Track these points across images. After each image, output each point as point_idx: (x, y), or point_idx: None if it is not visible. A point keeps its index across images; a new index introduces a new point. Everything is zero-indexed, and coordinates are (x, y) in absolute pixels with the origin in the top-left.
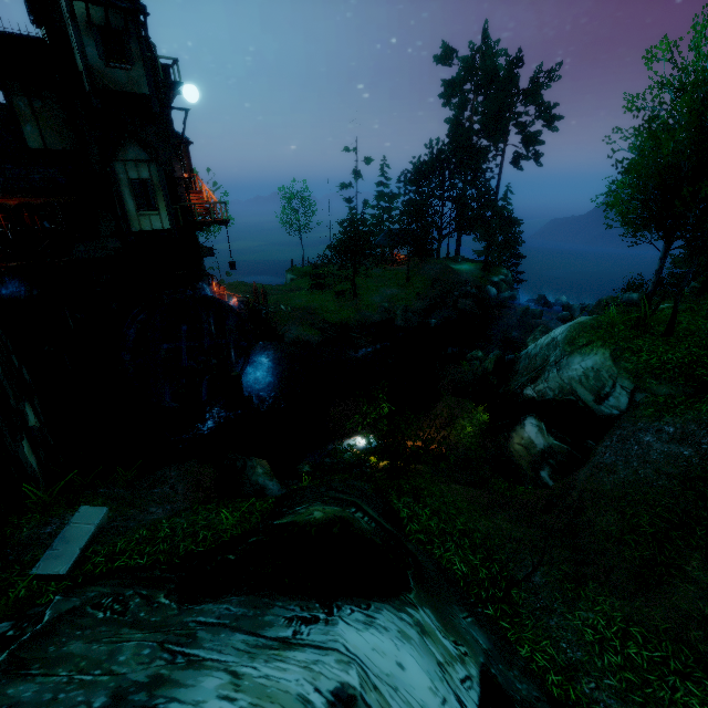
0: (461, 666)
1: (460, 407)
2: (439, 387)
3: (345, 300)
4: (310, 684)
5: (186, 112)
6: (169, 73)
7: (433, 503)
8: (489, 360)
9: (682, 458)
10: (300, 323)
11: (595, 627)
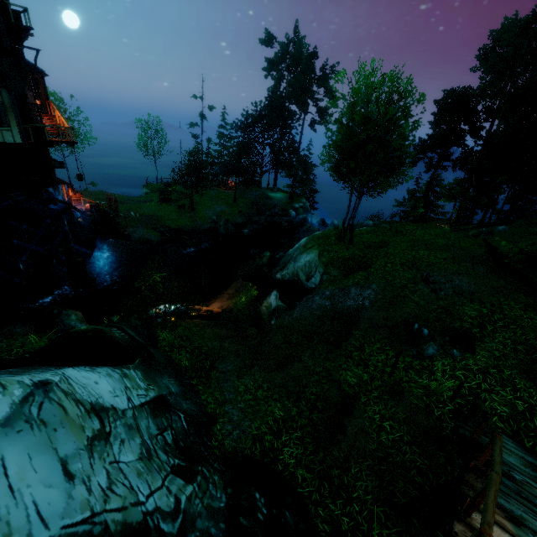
0: (144, 391)
1: (244, 287)
2: (236, 275)
3: (185, 212)
4: (29, 379)
5: (37, 51)
6: (20, 18)
7: (182, 332)
8: (266, 257)
9: (324, 306)
10: (145, 226)
11: (247, 385)
